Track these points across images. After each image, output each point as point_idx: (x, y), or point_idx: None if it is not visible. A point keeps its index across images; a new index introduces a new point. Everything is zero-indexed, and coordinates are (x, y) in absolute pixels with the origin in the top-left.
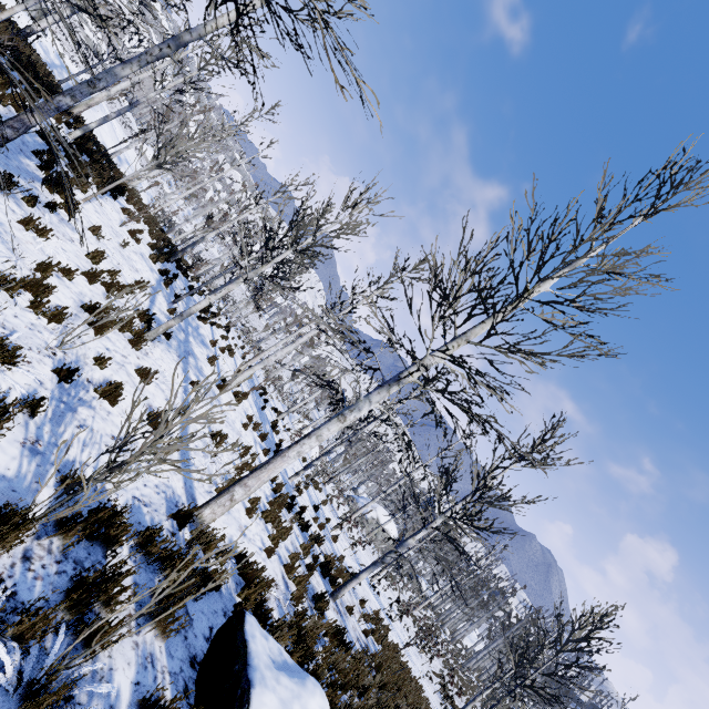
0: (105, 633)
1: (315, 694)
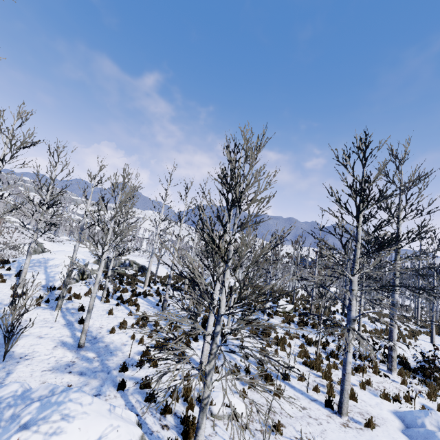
0: None
1: None
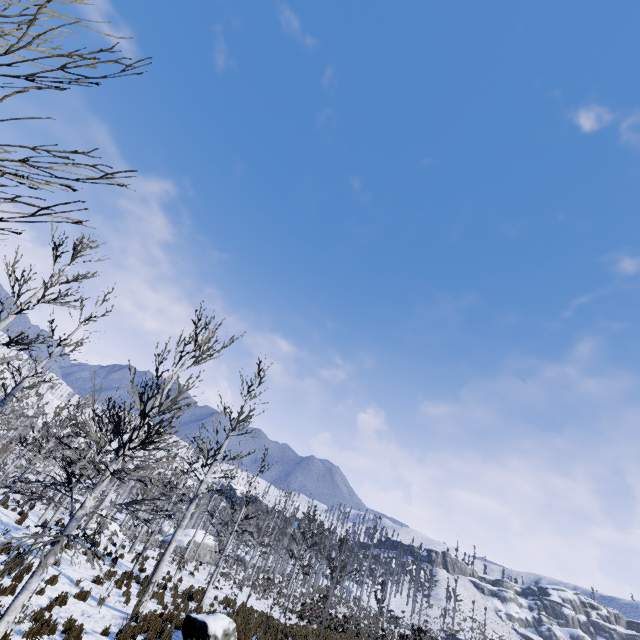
0: (164, 639)
1: (220, 614)
